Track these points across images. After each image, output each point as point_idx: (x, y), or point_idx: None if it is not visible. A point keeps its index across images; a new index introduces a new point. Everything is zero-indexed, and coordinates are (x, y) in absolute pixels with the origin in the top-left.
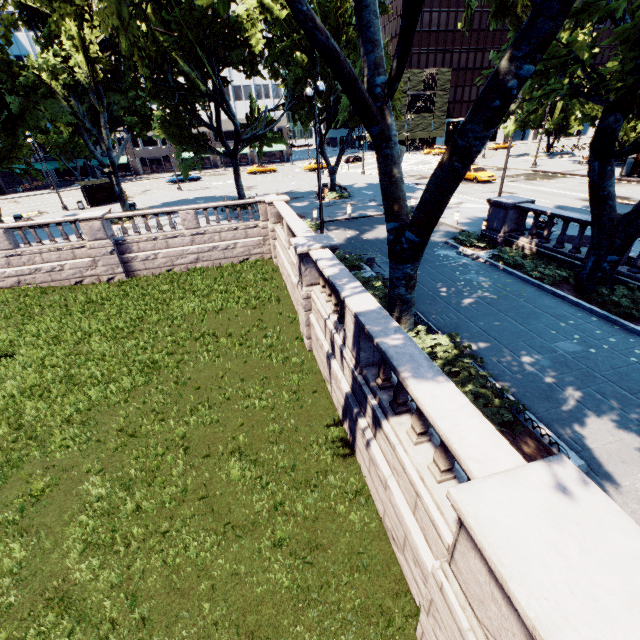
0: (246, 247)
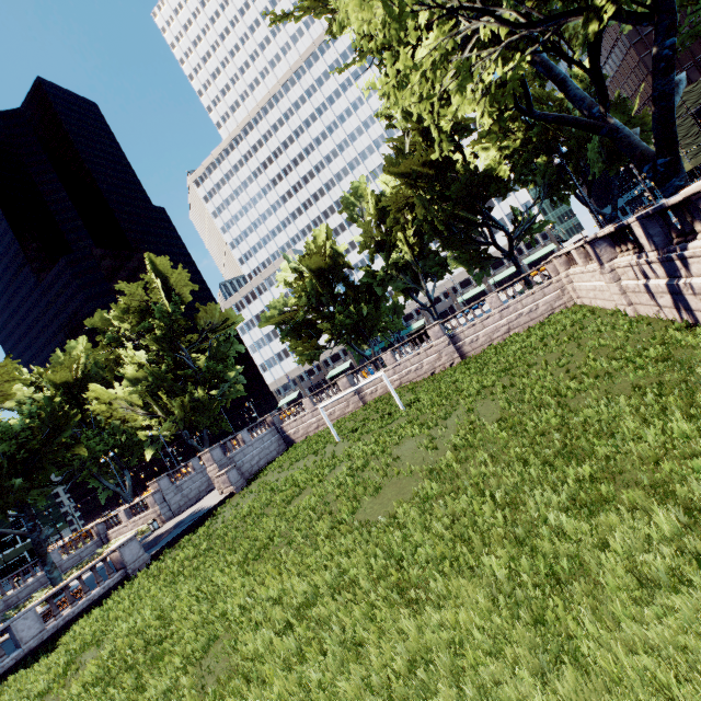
0: (547, 304)
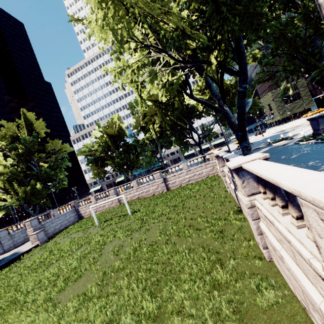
0: (206, 172)
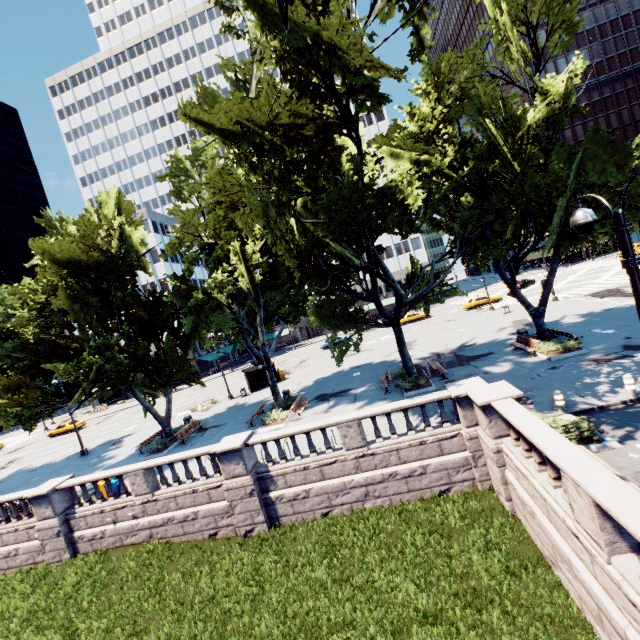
0: (442, 470)
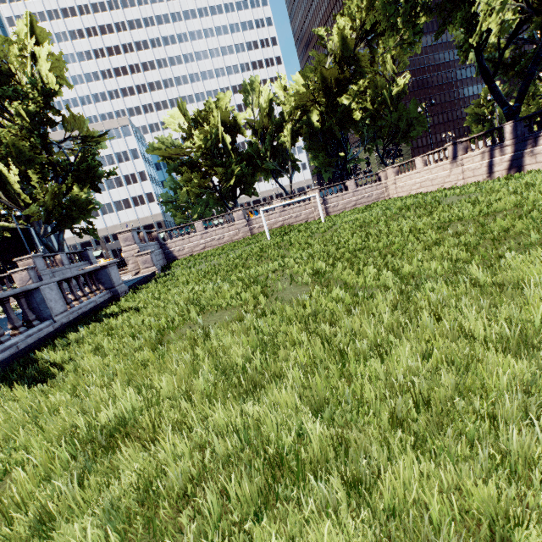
0: (377, 195)
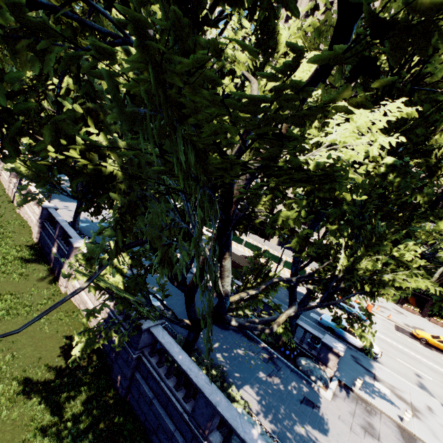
0: None
